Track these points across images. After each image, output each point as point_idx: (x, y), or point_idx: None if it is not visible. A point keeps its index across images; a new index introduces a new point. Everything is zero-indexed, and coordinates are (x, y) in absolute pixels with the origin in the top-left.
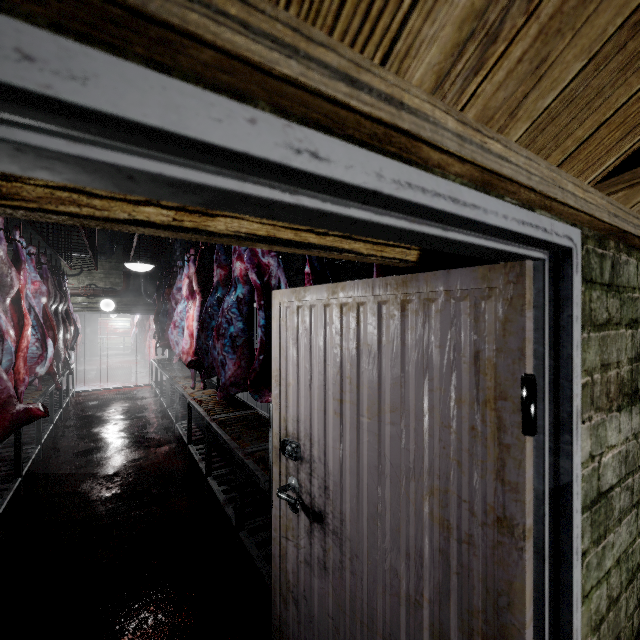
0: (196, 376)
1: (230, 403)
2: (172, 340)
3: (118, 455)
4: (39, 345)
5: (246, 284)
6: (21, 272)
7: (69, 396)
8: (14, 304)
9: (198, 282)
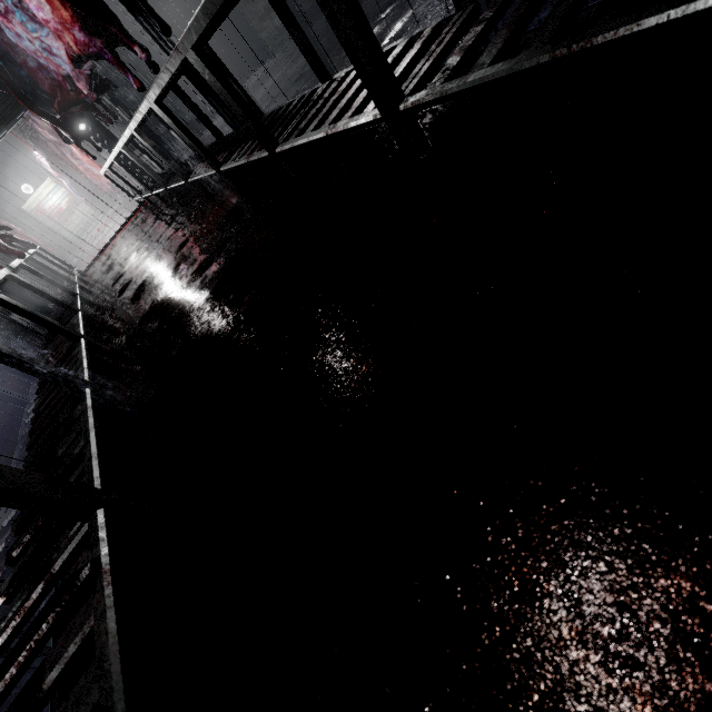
0: None
1: None
2: (36, 54)
3: (164, 258)
4: None
5: None
6: None
7: (75, 274)
8: None
9: None
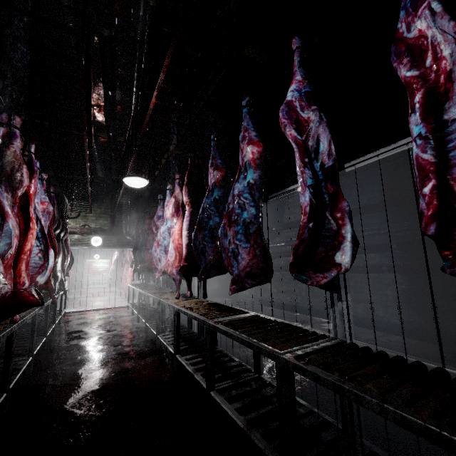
0: (172, 292)
1: (221, 309)
2: (155, 257)
3: (105, 367)
4: (41, 256)
5: (257, 168)
6: (32, 180)
7: (61, 314)
8: (22, 211)
9: (188, 193)
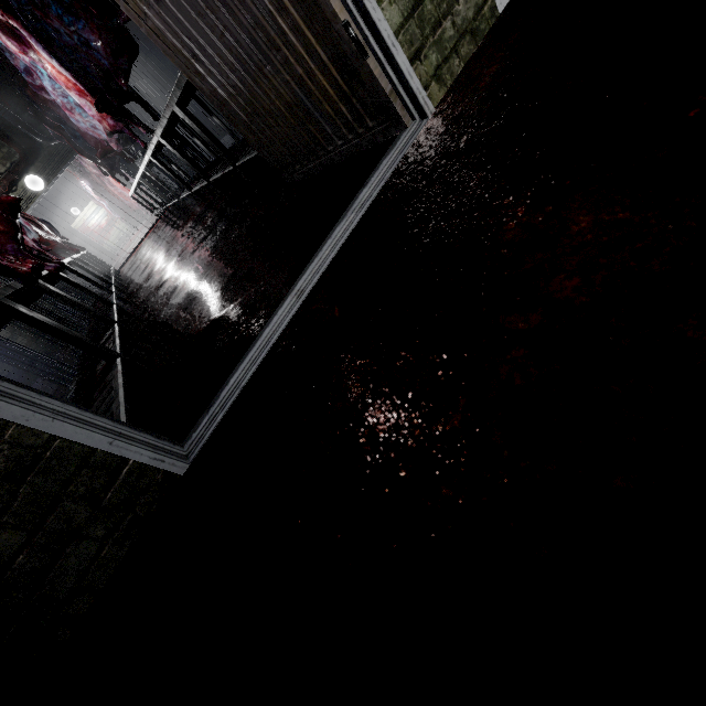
0: None
1: None
2: (87, 129)
3: (164, 248)
4: None
5: None
6: None
7: (111, 270)
8: None
9: None
